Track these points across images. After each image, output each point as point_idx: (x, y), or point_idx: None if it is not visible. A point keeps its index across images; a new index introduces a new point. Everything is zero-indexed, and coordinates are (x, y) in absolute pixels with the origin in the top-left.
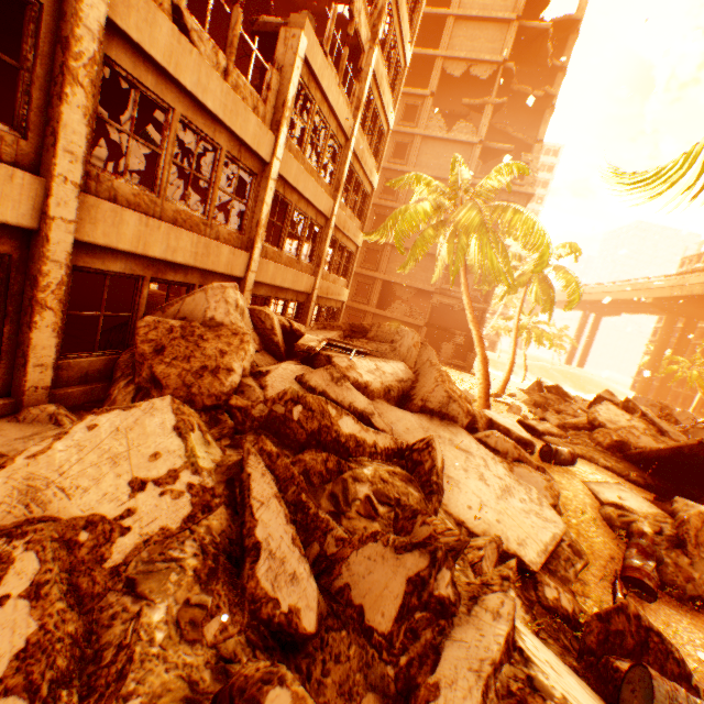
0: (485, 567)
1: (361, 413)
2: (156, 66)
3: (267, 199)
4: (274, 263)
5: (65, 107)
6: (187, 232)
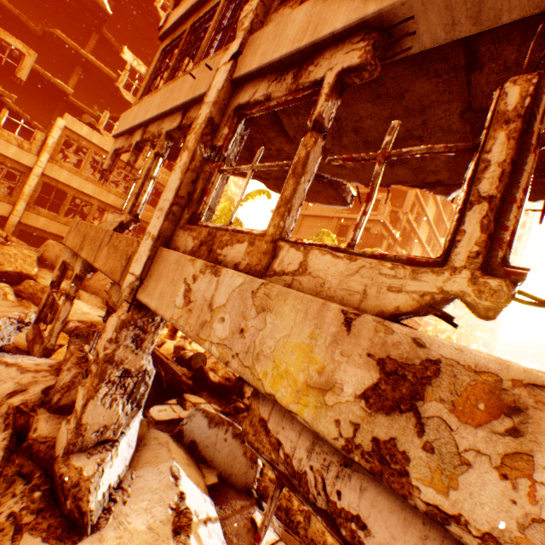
0: None
1: None
2: None
3: (31, 183)
4: (47, 219)
5: None
6: None
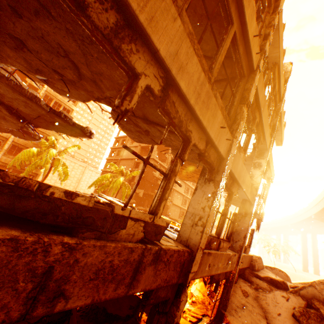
0: None
1: None
2: None
3: None
4: None
5: None
6: None
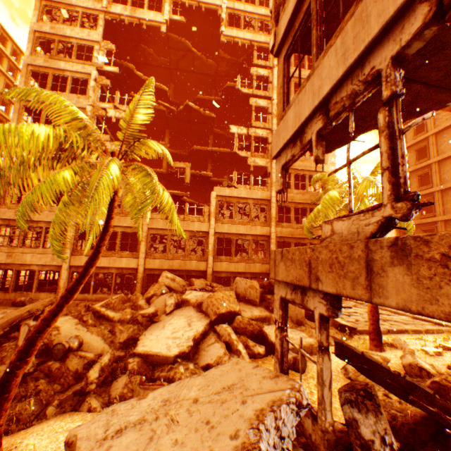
0: (119, 336)
1: (165, 305)
2: (162, 229)
3: (210, 242)
4: (225, 262)
5: (141, 245)
6: (176, 260)
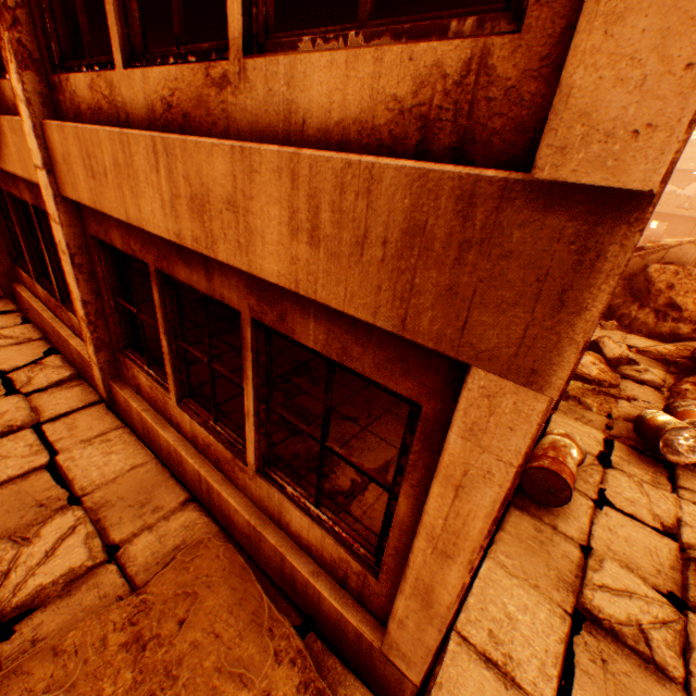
0: None
1: None
2: None
3: None
4: None
5: None
6: None
